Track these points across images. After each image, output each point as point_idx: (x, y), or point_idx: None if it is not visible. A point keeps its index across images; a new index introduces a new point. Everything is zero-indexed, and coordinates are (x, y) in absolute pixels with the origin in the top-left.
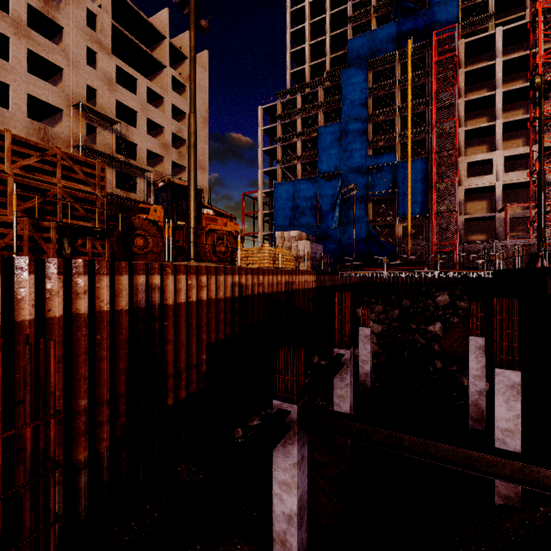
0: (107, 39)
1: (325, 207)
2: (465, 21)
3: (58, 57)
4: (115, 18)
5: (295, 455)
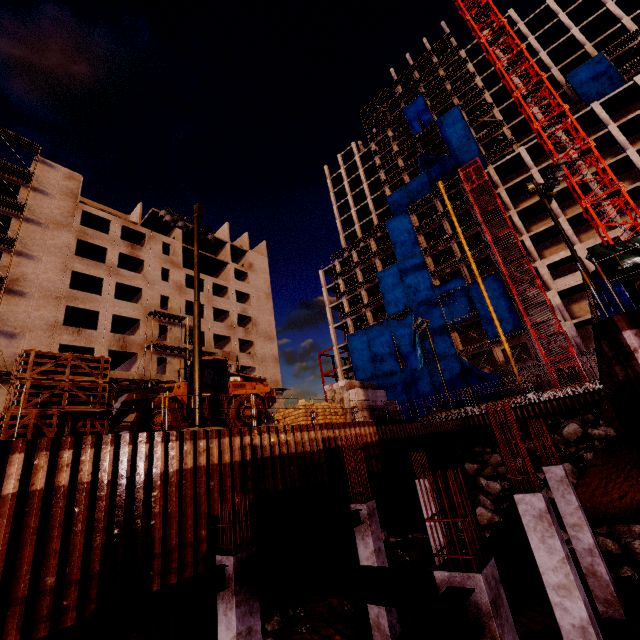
0: (178, 258)
1: (404, 348)
2: (488, 153)
3: (139, 281)
4: (187, 241)
5: (234, 623)
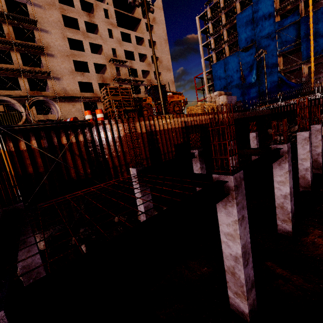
0: (114, 20)
1: (246, 70)
2: None
3: (99, 40)
4: (114, 5)
5: (199, 165)
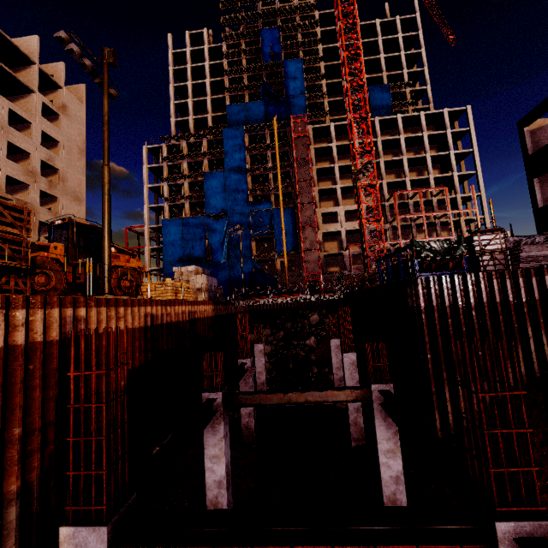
0: None
1: (214, 243)
2: (311, 113)
3: None
4: None
5: (222, 430)
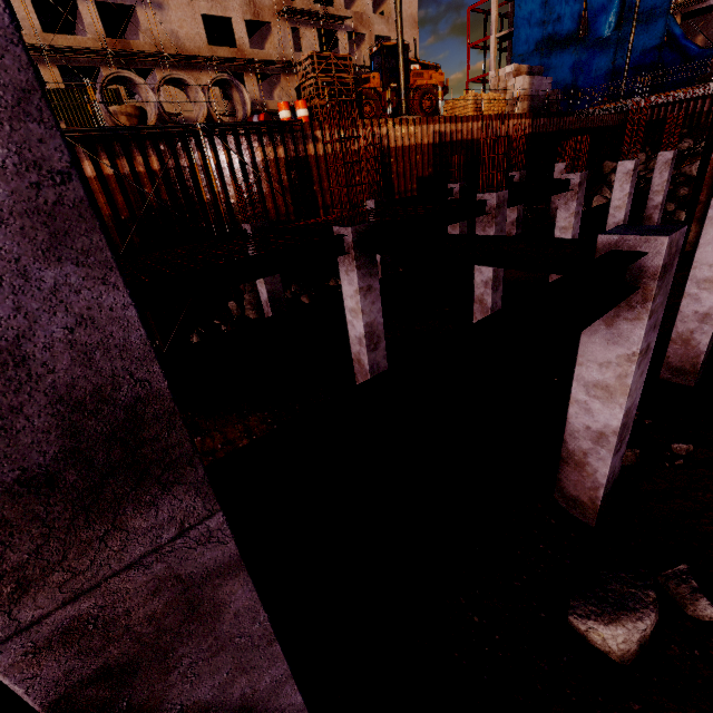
0: None
1: None
2: None
3: None
4: None
5: None
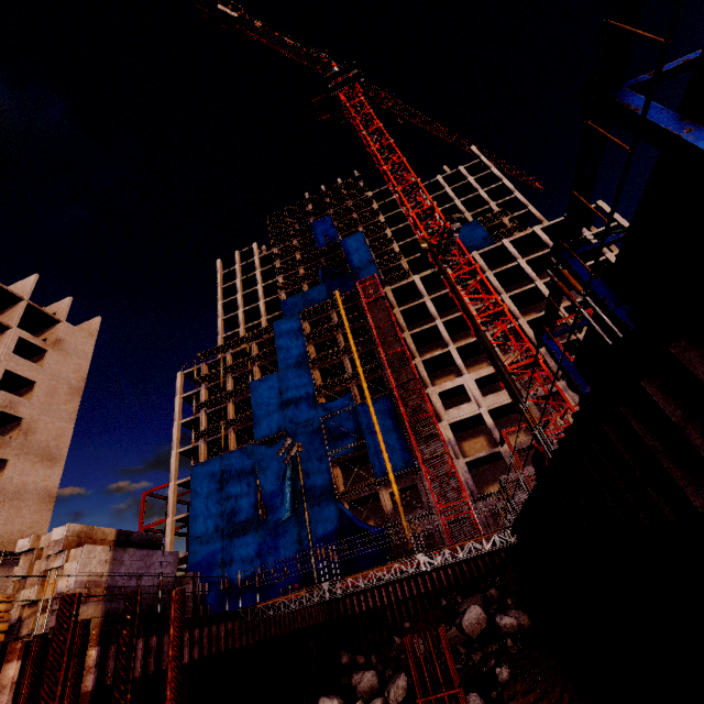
0: None
1: (269, 486)
2: (387, 277)
3: None
4: None
5: None
